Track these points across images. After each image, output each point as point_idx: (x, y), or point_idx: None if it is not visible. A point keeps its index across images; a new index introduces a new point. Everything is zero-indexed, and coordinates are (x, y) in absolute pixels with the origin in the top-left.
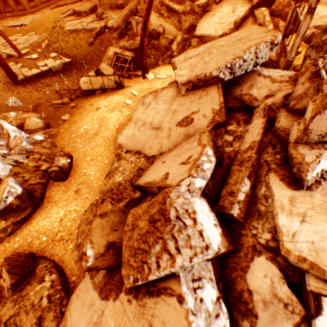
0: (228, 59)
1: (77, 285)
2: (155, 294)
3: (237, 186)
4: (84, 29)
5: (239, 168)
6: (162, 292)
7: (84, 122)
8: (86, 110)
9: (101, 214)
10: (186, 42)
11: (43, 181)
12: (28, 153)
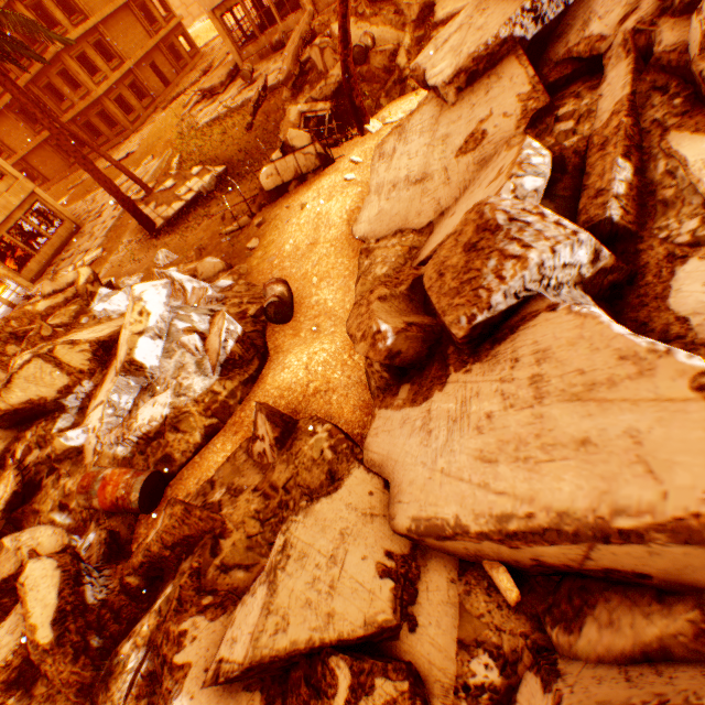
0: None
1: (368, 429)
2: (506, 336)
3: (605, 178)
4: (229, 112)
5: (601, 154)
6: (518, 326)
7: (286, 236)
8: (283, 219)
9: (379, 298)
10: (421, 44)
11: (258, 329)
12: (221, 302)
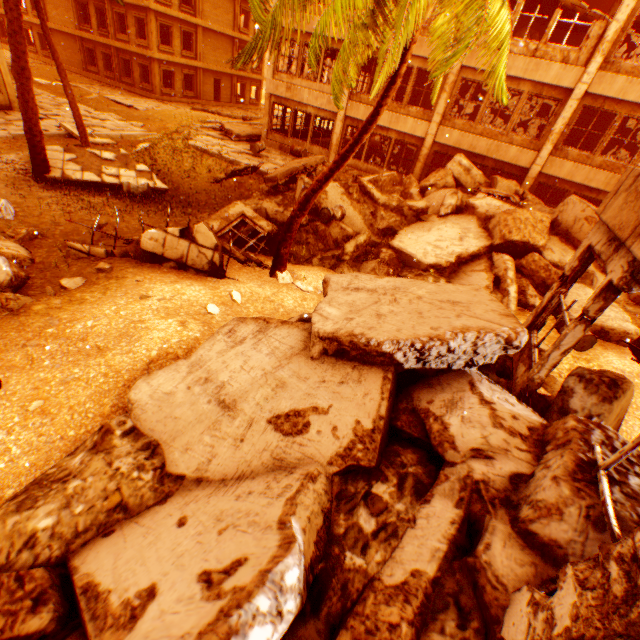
0: (421, 332)
1: None
2: None
3: None
4: (220, 156)
5: None
6: None
7: (96, 311)
8: (121, 288)
9: None
10: (372, 248)
11: None
12: None
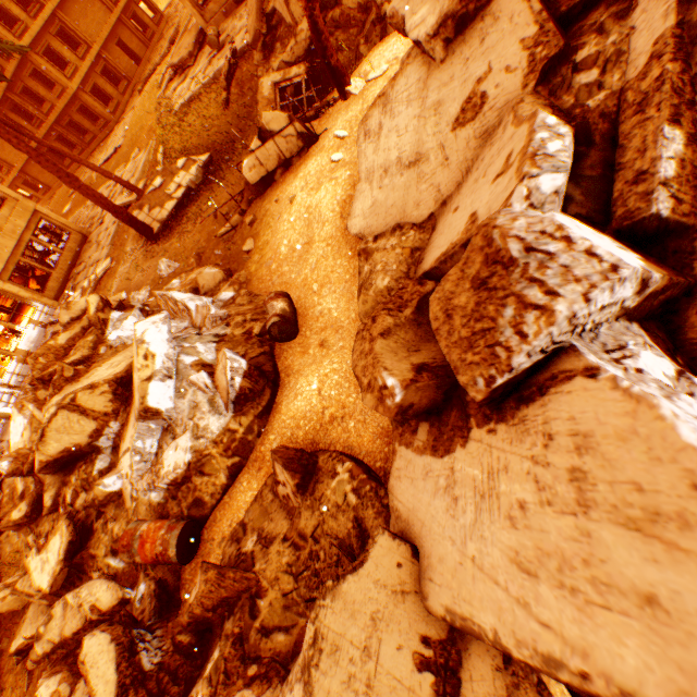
0: None
1: (390, 467)
2: (535, 397)
3: (648, 156)
4: (203, 88)
5: (639, 118)
6: (548, 386)
7: (279, 236)
8: (274, 215)
9: (382, 333)
10: None
11: (265, 350)
12: (225, 320)
